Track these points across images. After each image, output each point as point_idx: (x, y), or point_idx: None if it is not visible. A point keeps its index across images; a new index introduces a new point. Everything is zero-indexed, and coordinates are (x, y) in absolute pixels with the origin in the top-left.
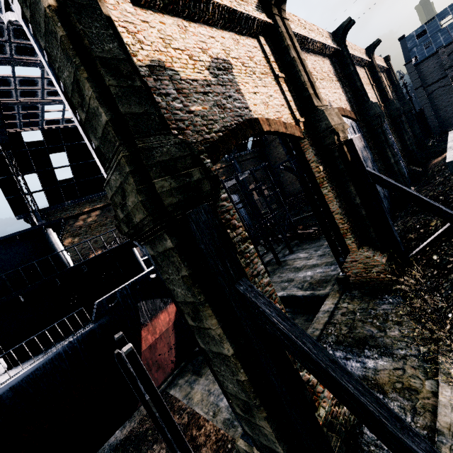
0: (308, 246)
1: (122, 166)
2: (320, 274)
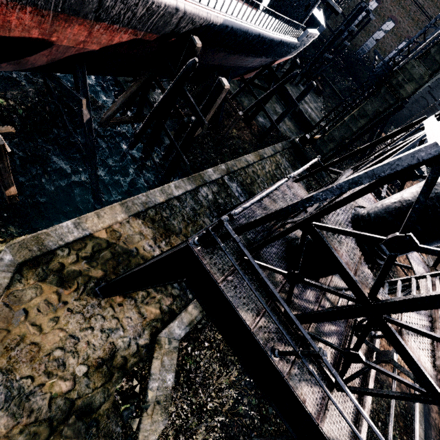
0: (311, 94)
1: (422, 80)
2: (314, 117)
